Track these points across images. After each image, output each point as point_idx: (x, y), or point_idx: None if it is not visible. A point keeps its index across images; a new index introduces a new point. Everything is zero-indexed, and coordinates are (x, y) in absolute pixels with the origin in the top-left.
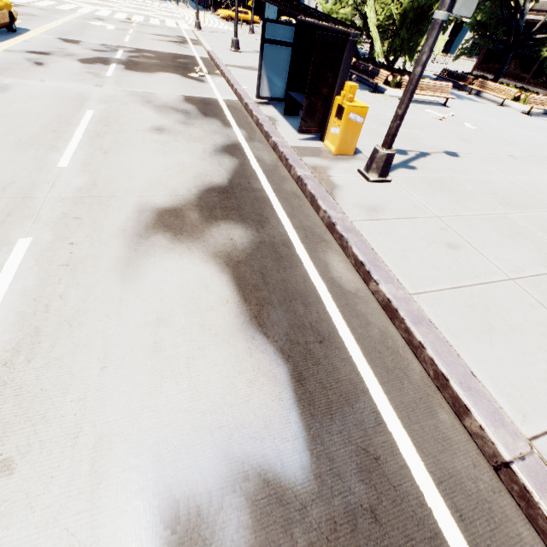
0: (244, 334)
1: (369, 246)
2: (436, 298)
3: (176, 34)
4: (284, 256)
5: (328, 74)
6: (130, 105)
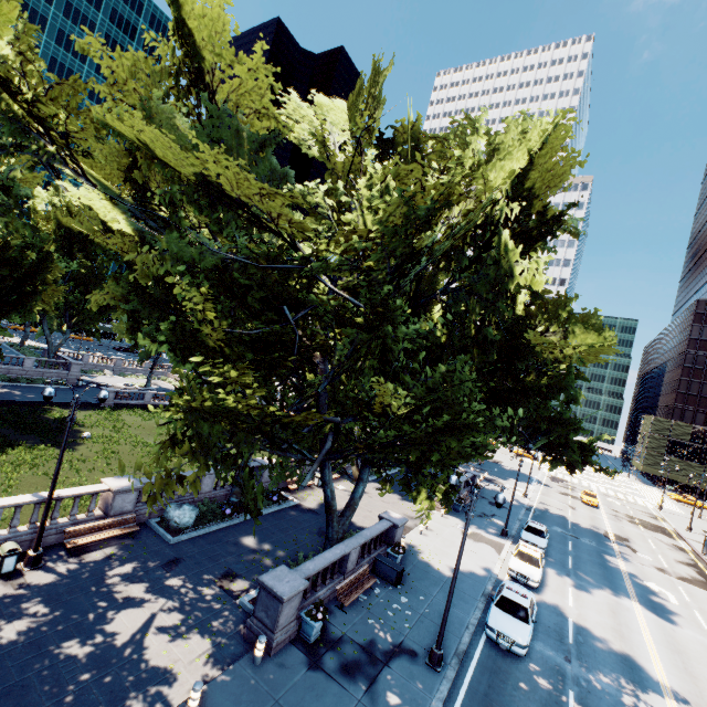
0: (697, 575)
1: None
2: None
3: (649, 512)
4: (706, 575)
5: None
6: (656, 540)
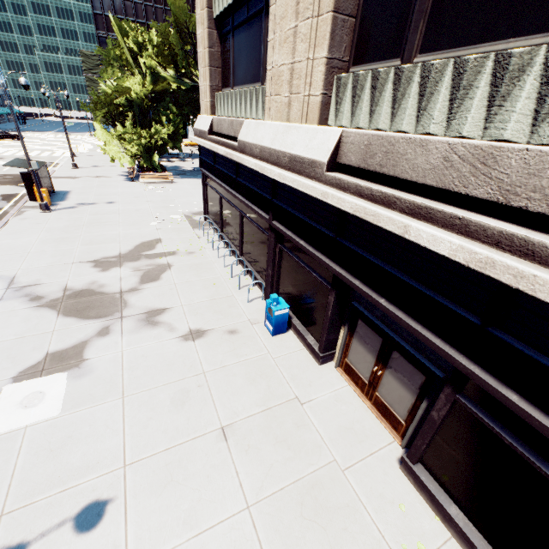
0: None
1: (3, 224)
2: (8, 231)
3: (50, 161)
4: None
5: (32, 182)
6: None
